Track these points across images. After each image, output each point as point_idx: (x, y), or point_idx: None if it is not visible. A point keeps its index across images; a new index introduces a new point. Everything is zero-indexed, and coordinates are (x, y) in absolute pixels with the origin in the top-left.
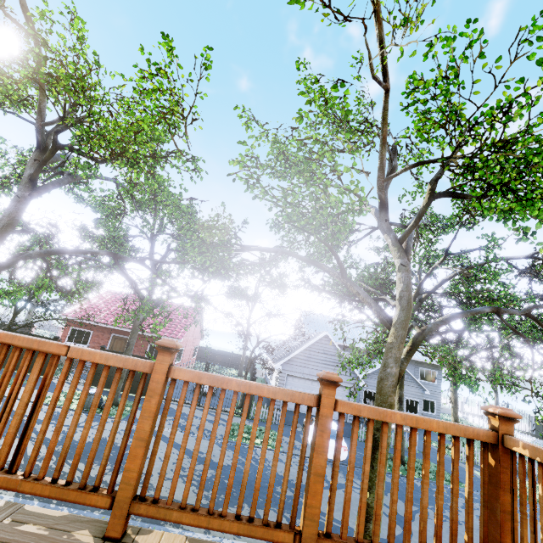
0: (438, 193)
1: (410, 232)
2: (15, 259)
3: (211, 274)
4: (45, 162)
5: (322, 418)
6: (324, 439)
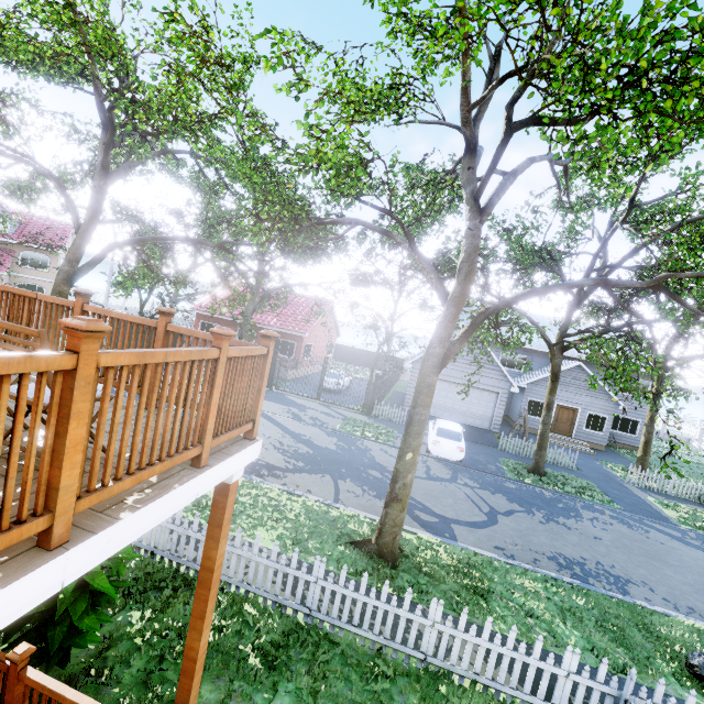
0: (518, 122)
1: (484, 184)
2: (107, 250)
3: (304, 256)
4: (109, 146)
5: (158, 333)
6: (159, 345)
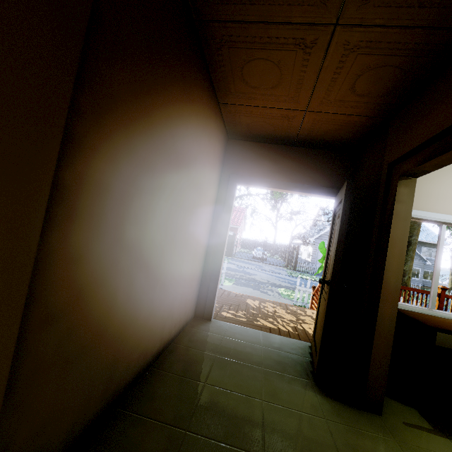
0: None
1: None
2: None
3: None
4: None
5: None
6: None
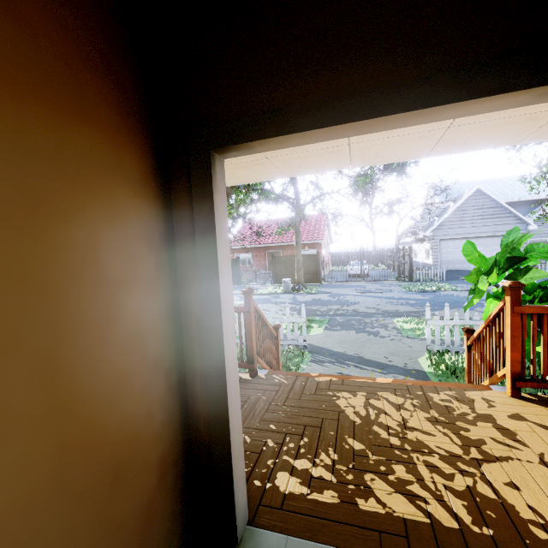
0: None
1: None
2: None
3: None
4: None
5: None
6: None
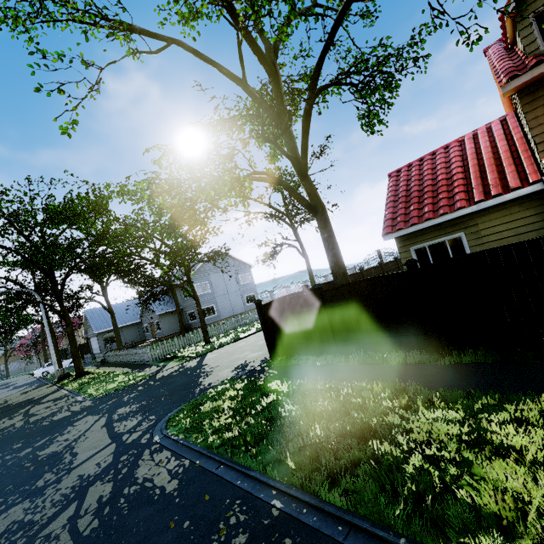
0: None
1: None
2: None
3: None
4: None
5: None
6: None
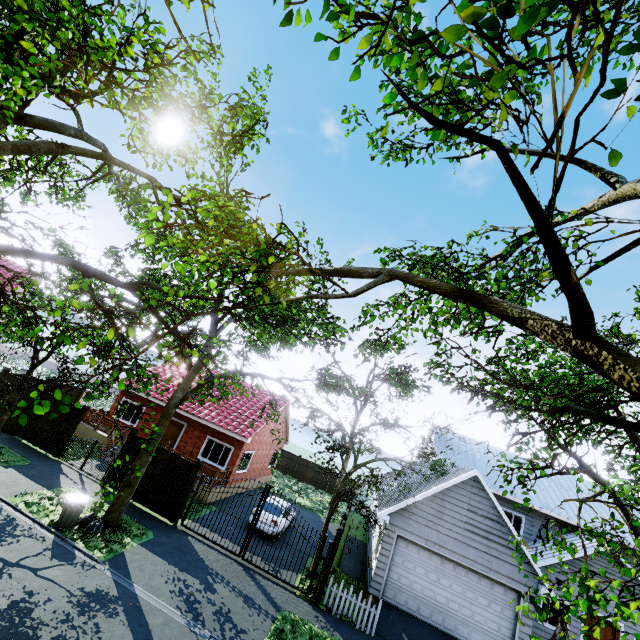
0: None
1: None
2: None
3: (269, 333)
4: None
5: None
6: None
